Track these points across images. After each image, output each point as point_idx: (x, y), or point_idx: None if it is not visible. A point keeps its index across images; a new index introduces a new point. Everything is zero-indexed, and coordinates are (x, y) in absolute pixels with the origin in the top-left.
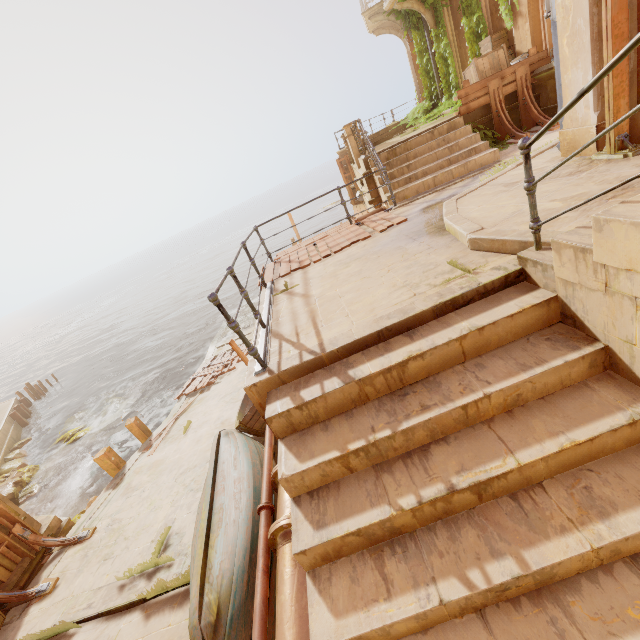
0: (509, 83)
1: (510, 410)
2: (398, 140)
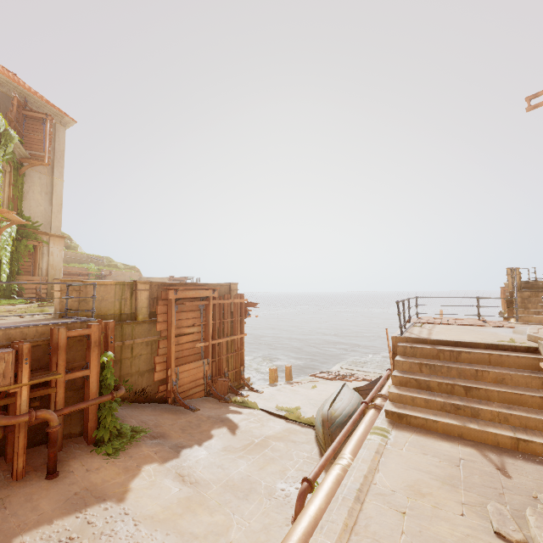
0: None
1: (498, 383)
2: None
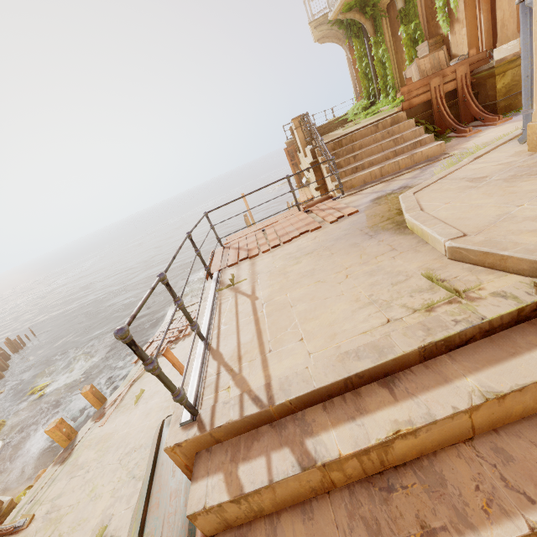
0: (449, 81)
1: None
2: (342, 132)
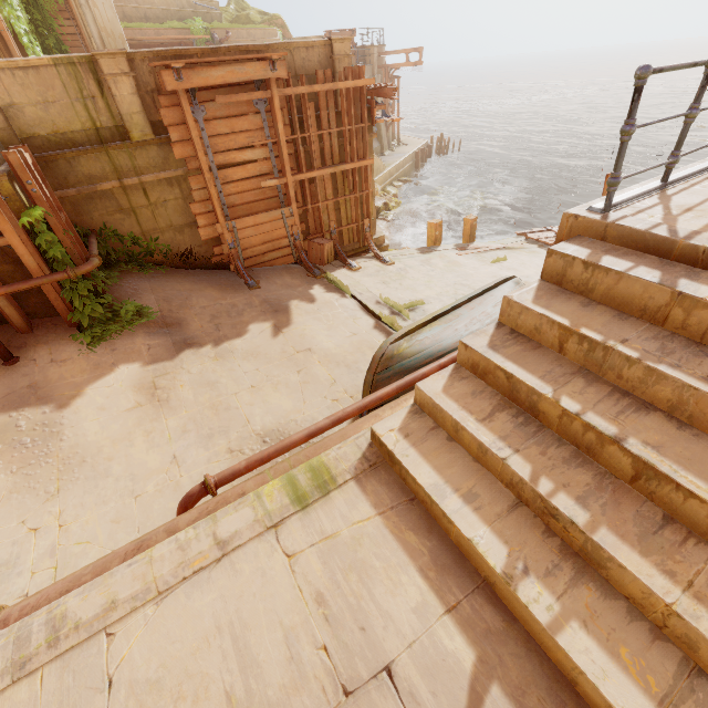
0: None
1: None
2: None
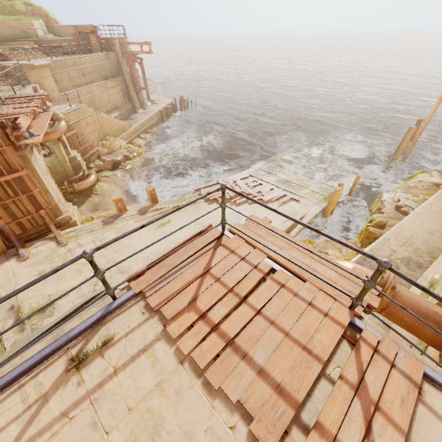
0: None
1: None
2: None
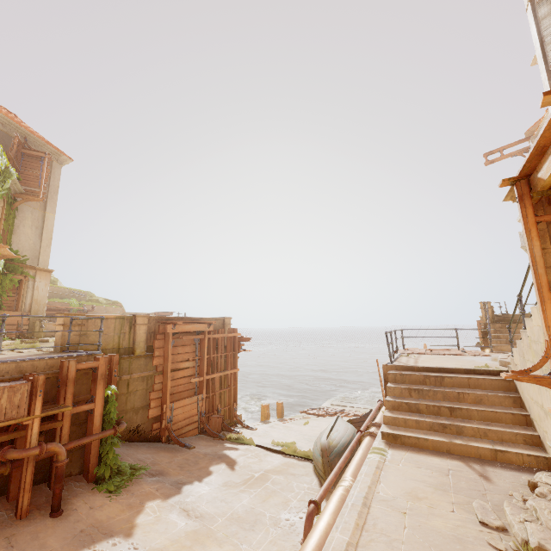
0: None
1: (477, 404)
2: None
